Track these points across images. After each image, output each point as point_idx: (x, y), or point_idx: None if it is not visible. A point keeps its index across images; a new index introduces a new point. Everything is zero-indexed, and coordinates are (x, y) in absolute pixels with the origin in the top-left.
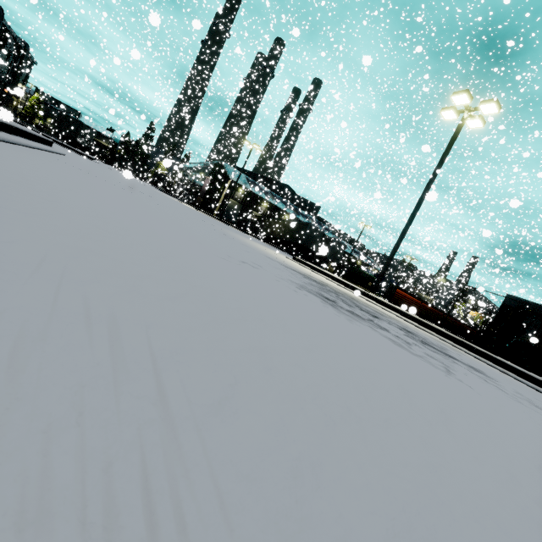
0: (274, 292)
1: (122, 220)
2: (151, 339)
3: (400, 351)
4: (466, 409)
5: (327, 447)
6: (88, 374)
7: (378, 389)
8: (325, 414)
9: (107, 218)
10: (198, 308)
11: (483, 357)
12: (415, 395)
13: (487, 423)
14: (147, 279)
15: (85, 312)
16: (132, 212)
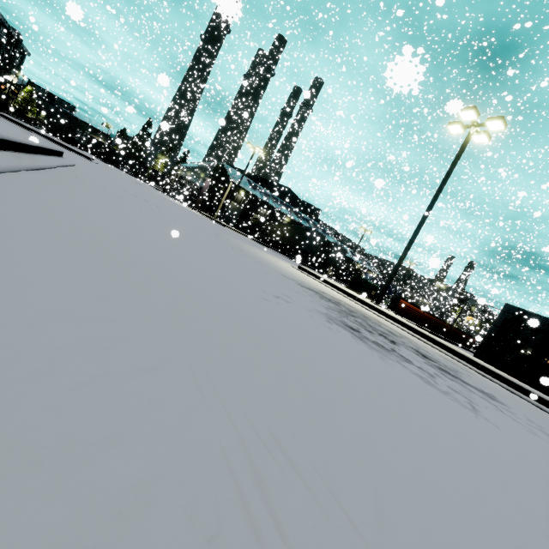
0: (320, 339)
1: (181, 272)
2: (305, 452)
3: (433, 393)
4: (507, 462)
5: (457, 548)
6: (310, 514)
7: (446, 459)
8: (437, 509)
9: (174, 276)
10: (301, 395)
11: (489, 374)
12: (470, 457)
13: (527, 476)
14: (254, 367)
15: (256, 433)
16: (174, 250)
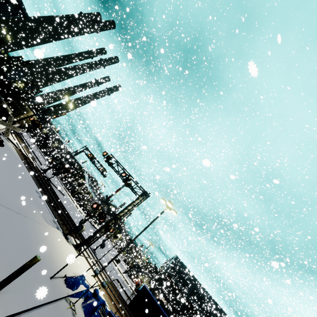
0: None
1: None
2: None
3: None
4: None
5: None
6: None
7: None
8: None
9: None
10: None
11: None
12: None
13: None
14: None
15: None
16: None
